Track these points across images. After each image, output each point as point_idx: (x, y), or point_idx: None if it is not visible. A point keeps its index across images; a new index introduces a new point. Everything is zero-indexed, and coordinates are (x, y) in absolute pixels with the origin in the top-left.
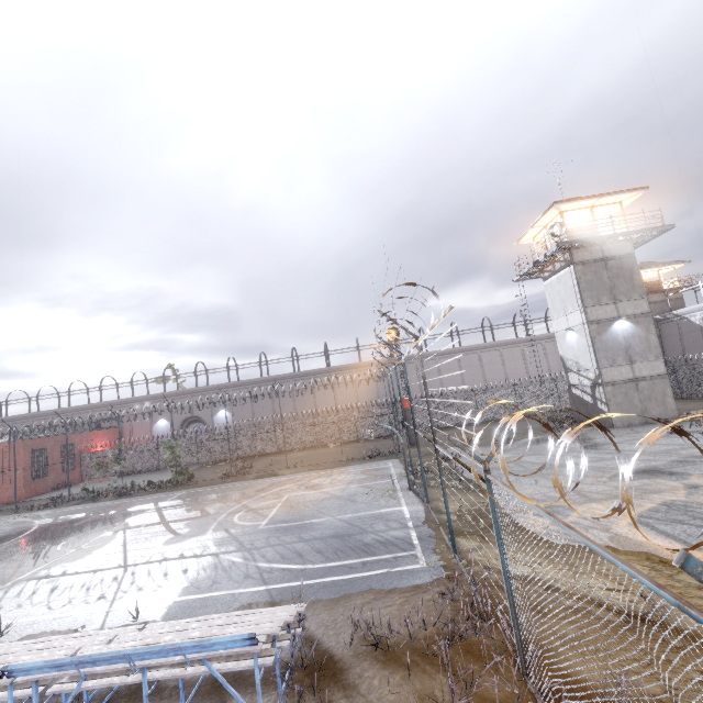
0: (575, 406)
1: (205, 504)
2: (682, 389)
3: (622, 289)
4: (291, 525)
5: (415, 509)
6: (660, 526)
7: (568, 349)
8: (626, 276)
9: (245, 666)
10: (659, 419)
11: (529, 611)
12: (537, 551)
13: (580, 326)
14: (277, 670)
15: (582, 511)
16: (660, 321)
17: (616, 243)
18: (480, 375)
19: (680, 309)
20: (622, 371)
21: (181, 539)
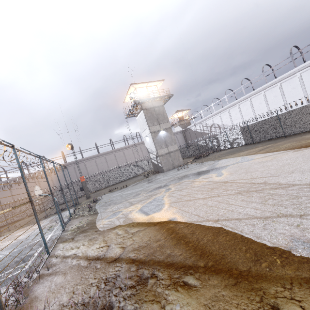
0: (153, 166)
1: None
2: (190, 154)
3: (161, 119)
4: None
5: (56, 233)
6: (145, 209)
7: (148, 144)
8: (162, 114)
9: None
10: (178, 165)
11: (52, 276)
12: (89, 238)
13: (149, 134)
14: None
15: (125, 211)
16: (184, 131)
17: (157, 101)
18: (125, 160)
19: (189, 126)
20: (164, 150)
21: None
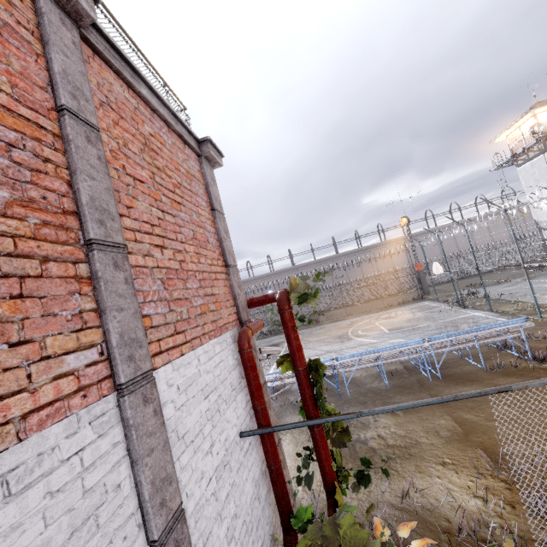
0: None
1: (324, 333)
2: None
3: None
4: (408, 329)
5: (484, 313)
6: None
7: (542, 214)
8: None
9: (510, 336)
10: None
11: None
12: None
13: None
14: (512, 344)
15: None
16: None
17: None
18: (454, 245)
19: None
20: None
21: (344, 342)
